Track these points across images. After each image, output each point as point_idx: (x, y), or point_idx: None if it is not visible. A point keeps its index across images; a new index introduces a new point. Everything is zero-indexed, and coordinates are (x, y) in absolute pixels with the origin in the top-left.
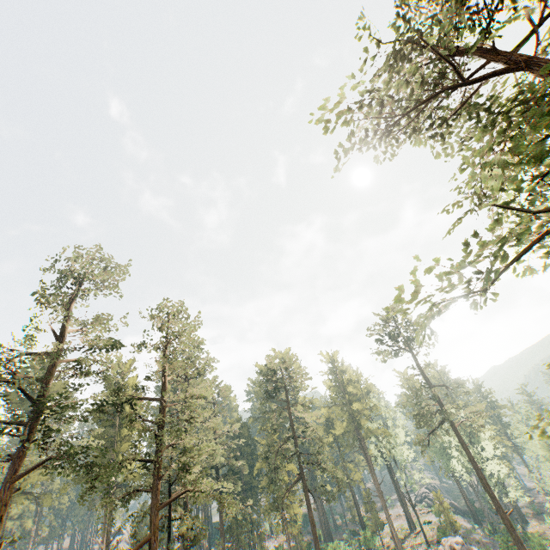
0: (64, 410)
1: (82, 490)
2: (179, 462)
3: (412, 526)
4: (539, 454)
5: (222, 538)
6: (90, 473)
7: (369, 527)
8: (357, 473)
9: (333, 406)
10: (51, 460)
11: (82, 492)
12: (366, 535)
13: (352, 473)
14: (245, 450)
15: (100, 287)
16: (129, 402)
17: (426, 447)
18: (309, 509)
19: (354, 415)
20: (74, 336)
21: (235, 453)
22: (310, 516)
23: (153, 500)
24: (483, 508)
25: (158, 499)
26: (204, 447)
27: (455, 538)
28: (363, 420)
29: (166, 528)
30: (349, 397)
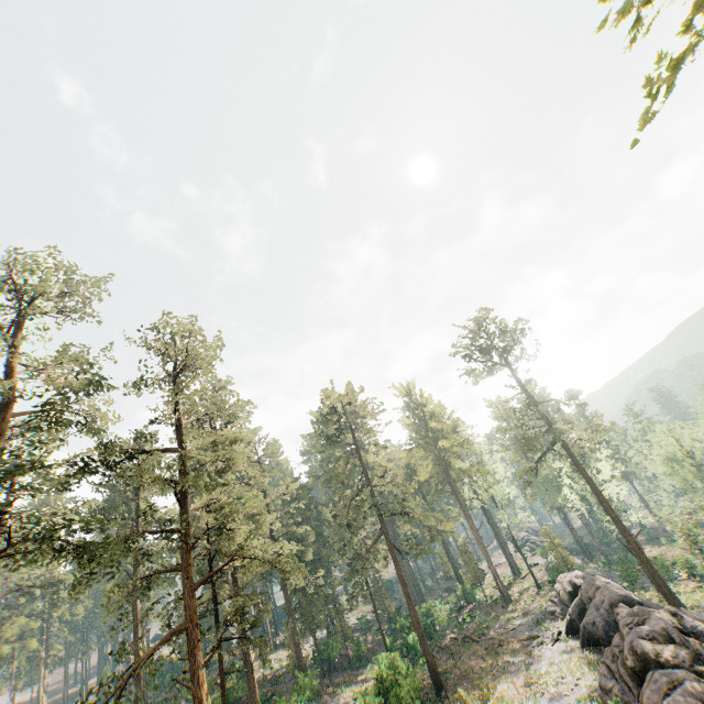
0: (21, 473)
1: (74, 581)
2: (214, 525)
3: (517, 572)
4: (659, 471)
5: (290, 619)
6: (81, 555)
7: (468, 580)
8: (449, 523)
9: (414, 448)
10: (15, 545)
11: (77, 584)
12: (465, 590)
13: (443, 524)
14: (307, 516)
15: (61, 308)
16: (128, 456)
17: (535, 476)
18: (398, 567)
19: (441, 455)
20: (30, 378)
21: (294, 519)
22: (400, 575)
23: (184, 579)
24: (595, 540)
25: (192, 577)
26: (250, 503)
27: (575, 573)
28: (452, 460)
29: (210, 614)
30: (433, 434)
